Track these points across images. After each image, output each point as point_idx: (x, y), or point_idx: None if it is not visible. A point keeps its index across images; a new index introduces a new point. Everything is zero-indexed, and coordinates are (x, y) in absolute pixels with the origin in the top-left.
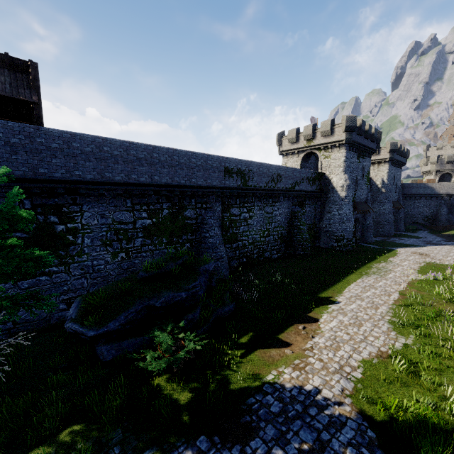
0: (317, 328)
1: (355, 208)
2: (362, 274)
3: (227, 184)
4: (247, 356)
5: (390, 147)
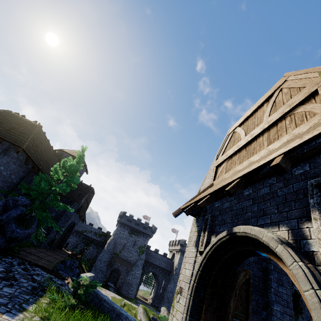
0: None
1: (112, 258)
2: None
3: None
4: None
5: (180, 242)
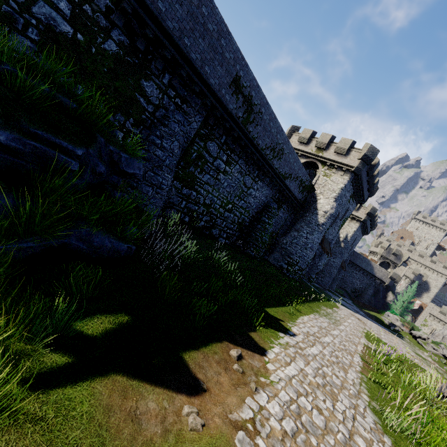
0: (262, 369)
1: (322, 242)
2: (314, 310)
3: (226, 99)
4: (59, 385)
5: (370, 210)
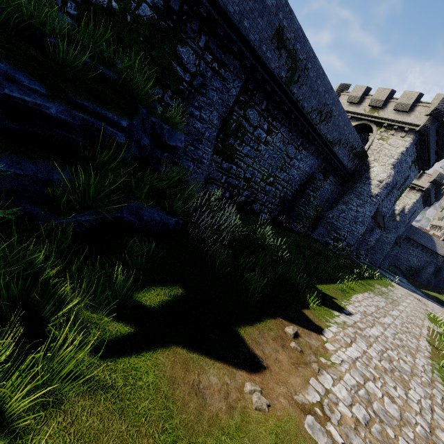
0: (321, 349)
1: (374, 216)
2: (367, 288)
3: (267, 57)
4: (124, 354)
5: (436, 177)
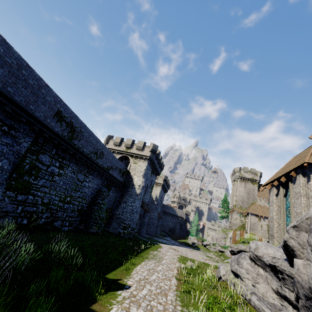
0: None
1: (142, 205)
2: (144, 257)
3: (52, 125)
4: None
5: (164, 178)
